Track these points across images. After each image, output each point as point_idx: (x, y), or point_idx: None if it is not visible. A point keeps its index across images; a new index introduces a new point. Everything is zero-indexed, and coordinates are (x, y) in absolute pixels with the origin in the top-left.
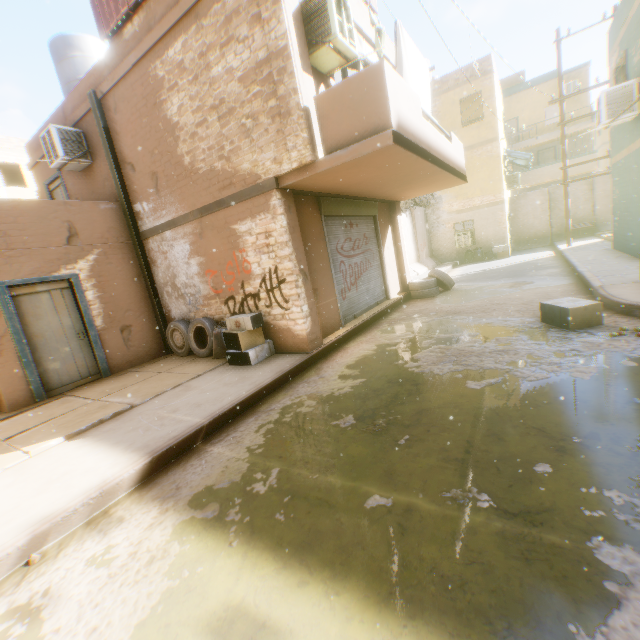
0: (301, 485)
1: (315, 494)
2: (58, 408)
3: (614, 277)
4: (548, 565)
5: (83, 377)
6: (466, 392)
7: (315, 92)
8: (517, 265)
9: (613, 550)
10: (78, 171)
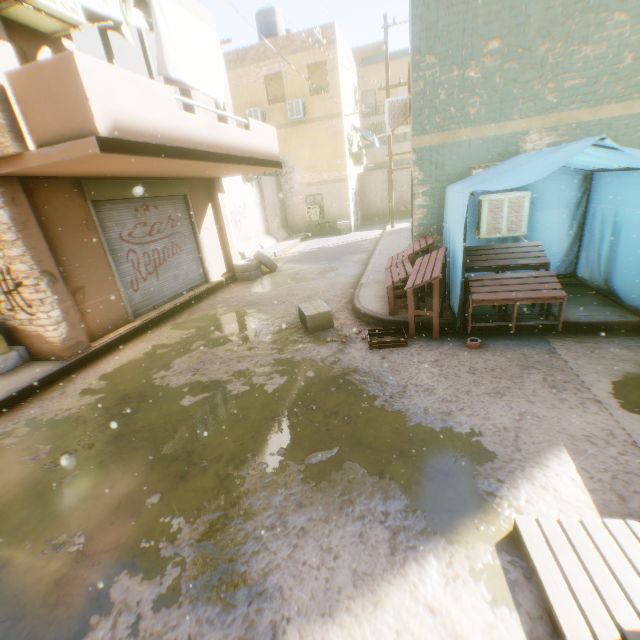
0: None
1: None
2: None
3: (380, 274)
4: (68, 607)
5: None
6: (174, 410)
7: (18, 63)
8: (347, 245)
9: (128, 581)
10: None
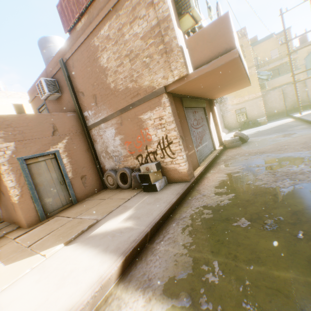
0: (245, 275)
1: (262, 283)
2: (54, 224)
3: None
4: None
5: (63, 205)
6: None
7: (183, 39)
8: (276, 126)
9: None
10: (54, 100)
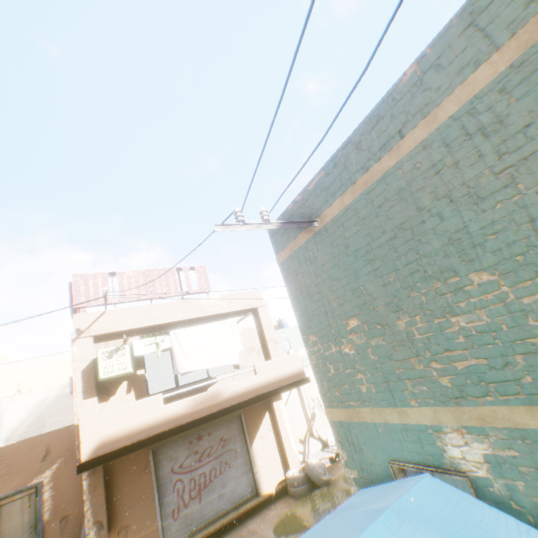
0: None
1: None
2: None
3: None
4: None
5: None
6: None
7: (97, 404)
8: None
9: None
10: None
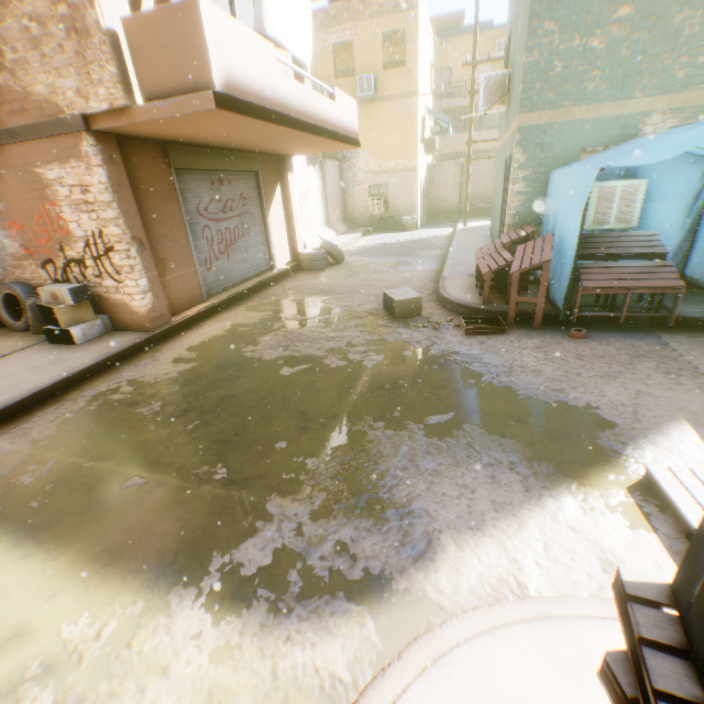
0: (72, 473)
1: (81, 481)
2: None
3: (463, 268)
4: (231, 516)
5: None
6: (275, 378)
7: (129, 9)
8: (415, 241)
9: (280, 501)
10: None
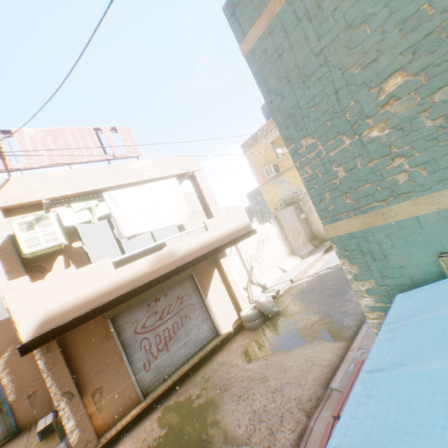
0: None
1: None
2: None
3: None
4: None
5: (1, 440)
6: None
7: (30, 283)
8: None
9: None
10: None
